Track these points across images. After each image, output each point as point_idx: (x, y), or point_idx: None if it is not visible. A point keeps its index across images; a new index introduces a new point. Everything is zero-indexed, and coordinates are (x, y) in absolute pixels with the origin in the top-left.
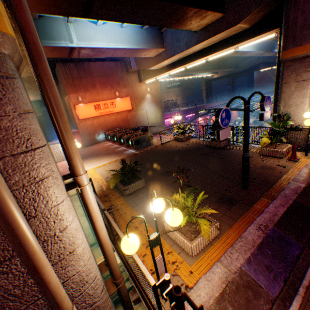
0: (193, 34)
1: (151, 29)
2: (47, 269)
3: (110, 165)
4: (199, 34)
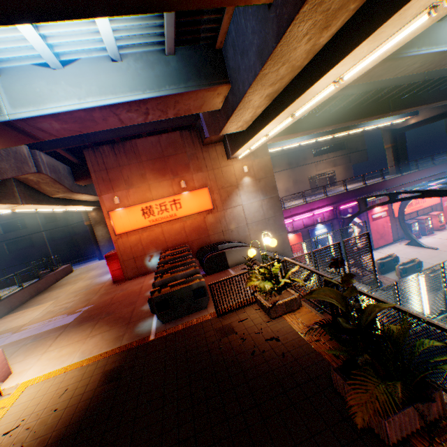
0: (268, 14)
1: (190, 50)
2: None
3: (60, 381)
4: (278, 3)
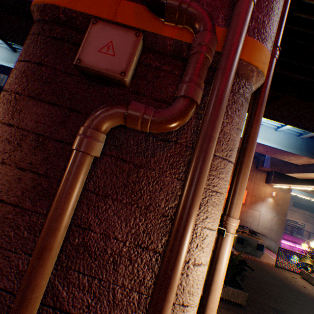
0: None
1: (308, 139)
2: (172, 297)
3: None
4: None
